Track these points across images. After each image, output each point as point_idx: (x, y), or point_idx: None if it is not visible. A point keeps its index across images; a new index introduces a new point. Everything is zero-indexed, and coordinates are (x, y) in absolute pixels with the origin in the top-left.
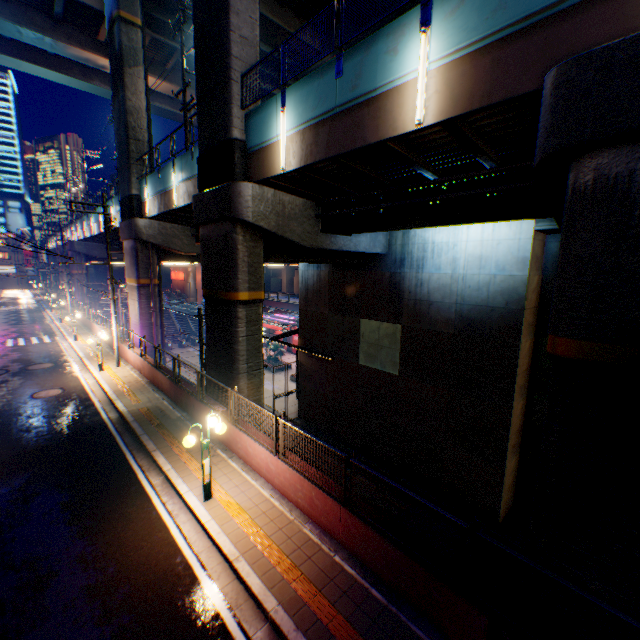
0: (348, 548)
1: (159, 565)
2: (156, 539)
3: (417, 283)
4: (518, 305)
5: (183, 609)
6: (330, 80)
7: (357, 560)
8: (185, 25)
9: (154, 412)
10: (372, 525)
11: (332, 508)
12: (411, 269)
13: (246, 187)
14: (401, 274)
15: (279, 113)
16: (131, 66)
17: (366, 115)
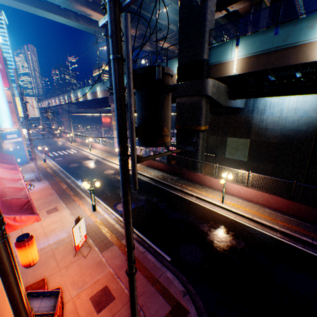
0: (288, 213)
1: (225, 220)
2: (215, 214)
3: (260, 121)
4: (313, 129)
5: (247, 230)
6: (269, 36)
7: (293, 216)
8: None
9: (164, 177)
10: (305, 203)
11: (280, 201)
12: (257, 114)
13: (210, 81)
14: (251, 117)
15: (233, 48)
16: None
17: (290, 53)
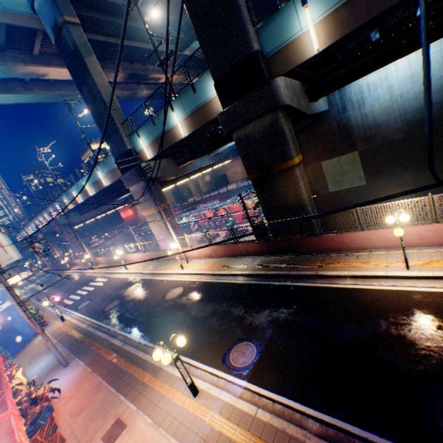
0: None
1: None
2: (417, 296)
3: (362, 117)
4: None
5: None
6: None
7: None
8: (101, 15)
9: (268, 264)
10: None
11: None
12: (353, 110)
13: (280, 81)
14: (346, 117)
15: (299, 12)
16: (87, 56)
17: None
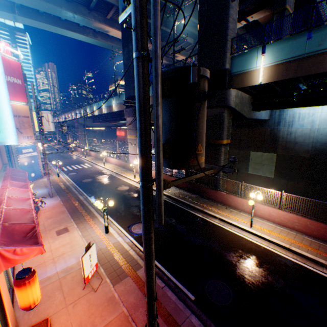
0: None
1: (256, 249)
2: (244, 241)
3: (287, 133)
4: None
5: (284, 263)
6: (301, 41)
7: None
8: None
9: (182, 195)
10: None
11: (322, 228)
12: (284, 126)
13: (233, 91)
14: (277, 129)
15: (258, 56)
16: None
17: (326, 58)
